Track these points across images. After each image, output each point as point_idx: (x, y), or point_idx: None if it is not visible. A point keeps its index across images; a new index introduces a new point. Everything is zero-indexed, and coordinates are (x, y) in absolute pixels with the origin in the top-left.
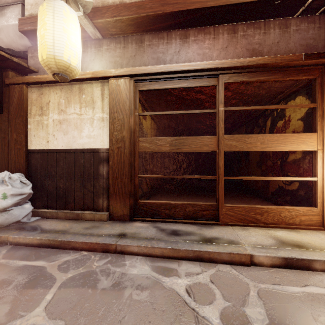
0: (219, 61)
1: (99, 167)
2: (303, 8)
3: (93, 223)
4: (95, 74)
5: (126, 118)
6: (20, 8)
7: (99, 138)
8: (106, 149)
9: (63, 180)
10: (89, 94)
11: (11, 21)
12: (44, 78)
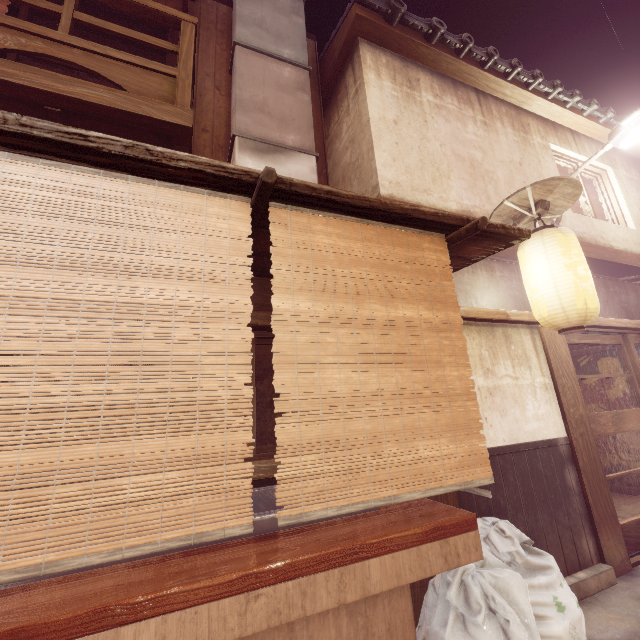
0: (634, 321)
1: (564, 473)
2: (638, 277)
3: (616, 594)
4: (533, 318)
5: (575, 385)
6: (314, 163)
7: (550, 419)
8: (565, 438)
9: (521, 513)
10: (519, 345)
11: (296, 176)
12: (466, 313)
